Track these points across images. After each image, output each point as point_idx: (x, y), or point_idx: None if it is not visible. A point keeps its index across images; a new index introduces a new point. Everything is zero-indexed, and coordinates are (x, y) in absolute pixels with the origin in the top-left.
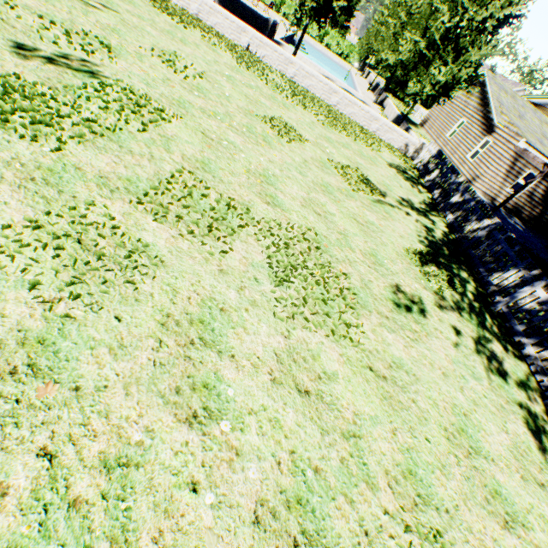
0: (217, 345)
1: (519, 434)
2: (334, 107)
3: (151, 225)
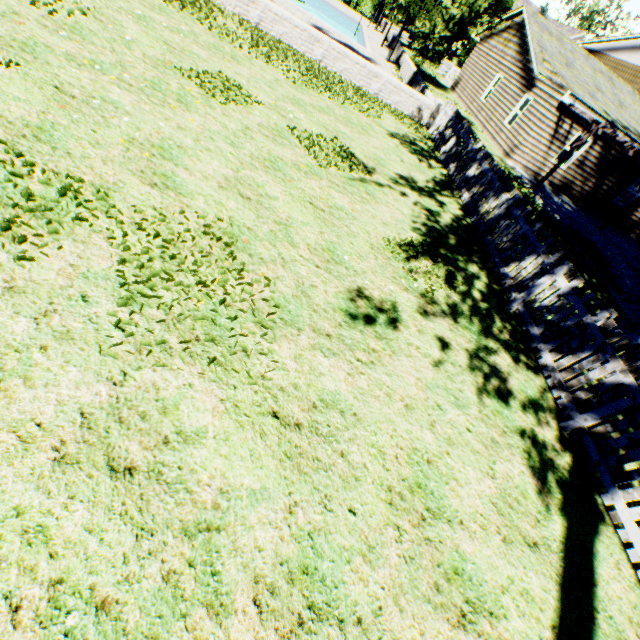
0: None
1: (513, 476)
2: (320, 63)
3: None
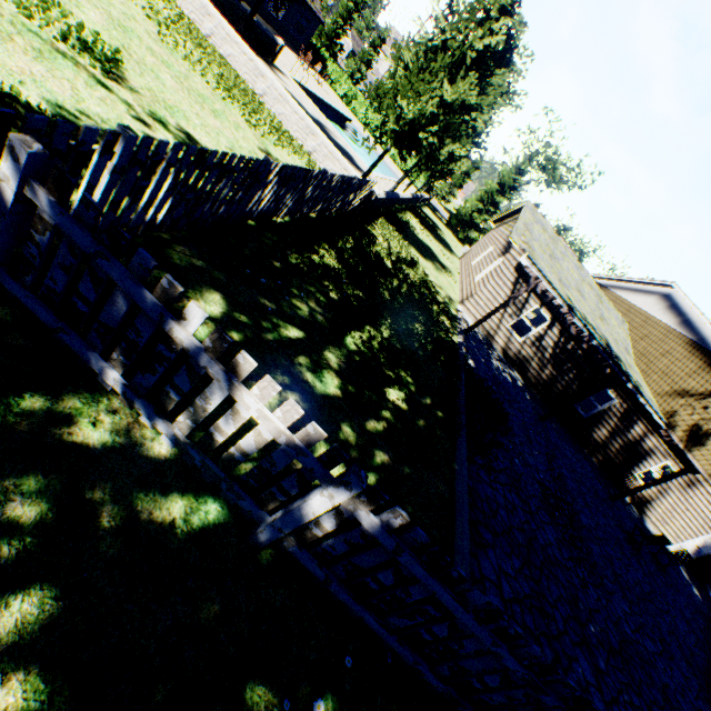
0: None
1: None
2: (261, 98)
3: None
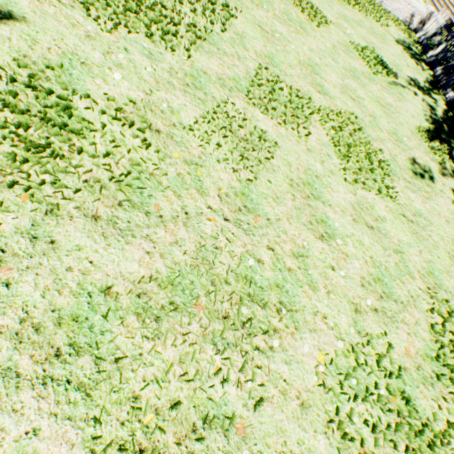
0: (320, 198)
1: None
2: None
3: (260, 117)
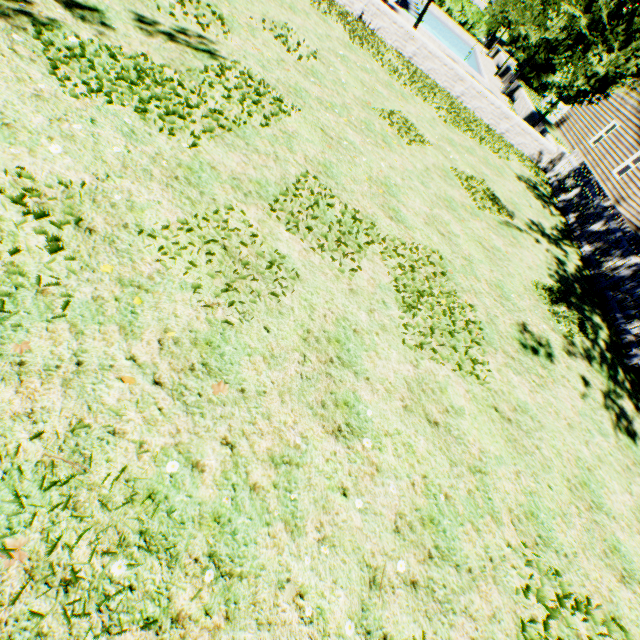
0: (352, 366)
1: None
2: (457, 99)
3: (284, 235)
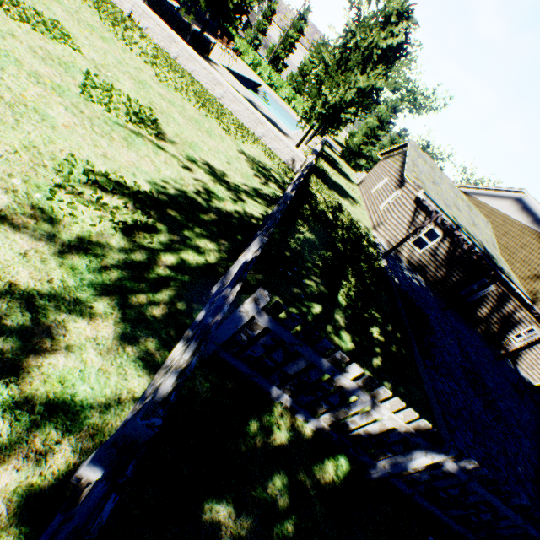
0: None
1: None
2: (219, 100)
3: None
